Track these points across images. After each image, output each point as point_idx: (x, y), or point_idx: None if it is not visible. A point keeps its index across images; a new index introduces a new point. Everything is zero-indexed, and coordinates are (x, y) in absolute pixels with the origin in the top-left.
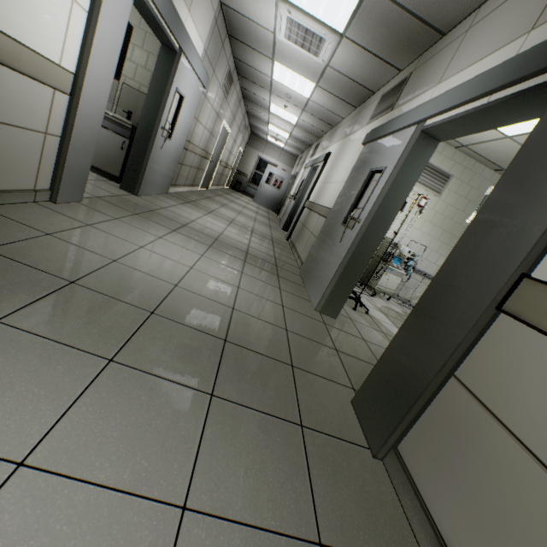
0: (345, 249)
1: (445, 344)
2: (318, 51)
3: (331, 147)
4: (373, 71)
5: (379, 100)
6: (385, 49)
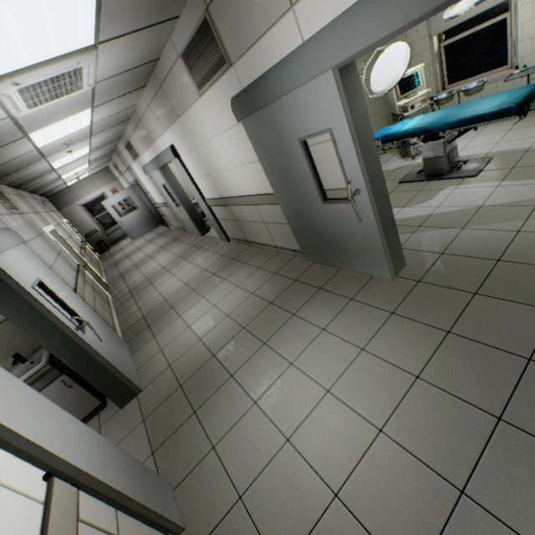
0: (370, 222)
1: None
2: (79, 84)
3: (161, 139)
4: (150, 42)
5: (182, 63)
6: (152, 13)
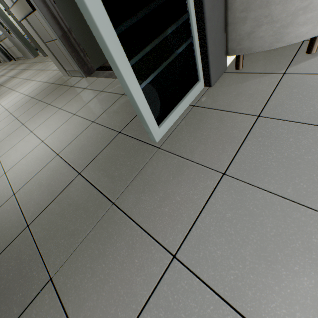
0: (18, 39)
1: (30, 35)
2: None
3: None
4: None
5: None
6: None
